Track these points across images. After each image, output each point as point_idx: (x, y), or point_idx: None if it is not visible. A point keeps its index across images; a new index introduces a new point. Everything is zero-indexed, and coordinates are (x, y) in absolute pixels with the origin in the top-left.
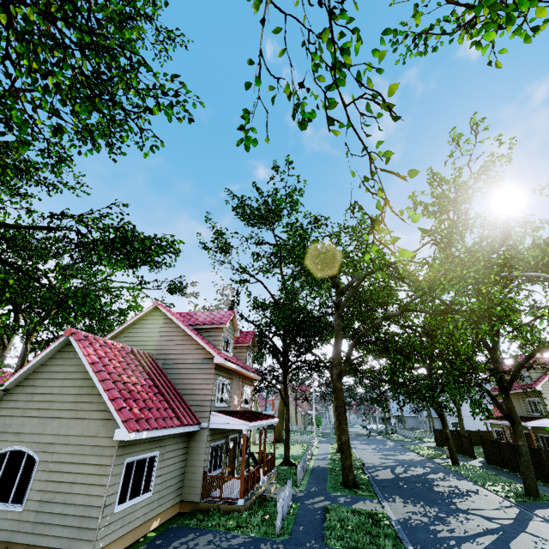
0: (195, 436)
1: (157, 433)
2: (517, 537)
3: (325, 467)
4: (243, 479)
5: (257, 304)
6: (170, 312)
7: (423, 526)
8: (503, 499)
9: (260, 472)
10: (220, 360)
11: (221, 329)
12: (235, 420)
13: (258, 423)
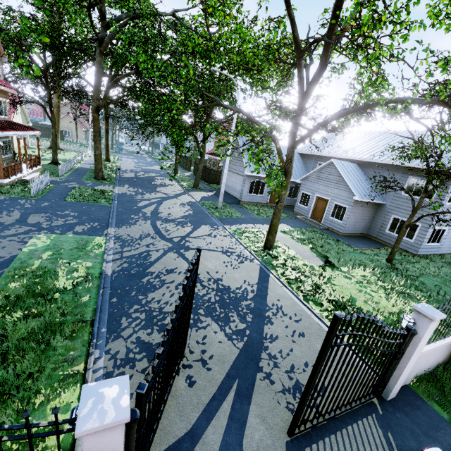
0: None
1: None
2: (170, 199)
3: (88, 168)
4: (1, 168)
5: None
6: None
7: (130, 196)
8: (182, 188)
9: (22, 166)
10: None
11: None
12: None
13: (12, 133)
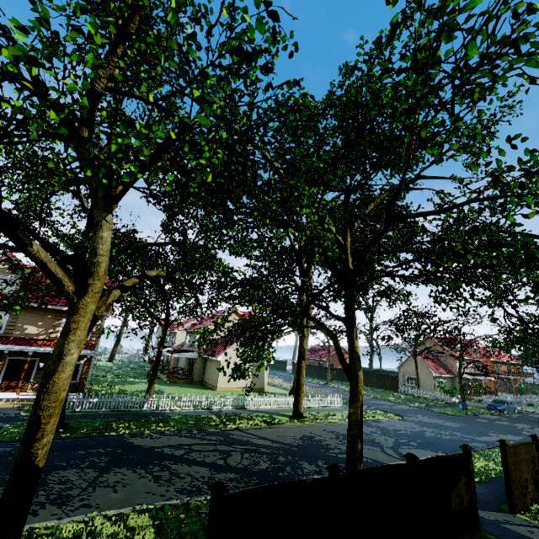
0: None
1: None
2: None
3: (165, 415)
4: None
5: None
6: None
7: None
8: None
9: None
10: None
11: None
12: None
13: None
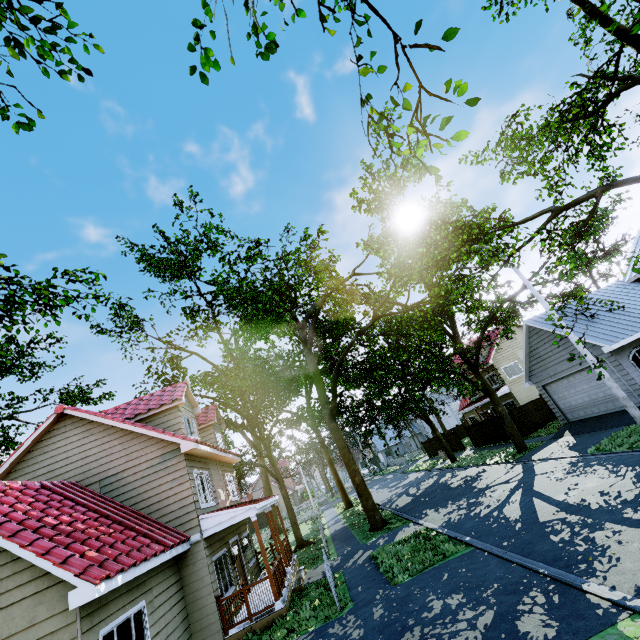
0: (186, 559)
1: (137, 572)
2: (534, 481)
3: (343, 526)
4: (271, 575)
5: (208, 372)
6: (88, 413)
7: (464, 517)
8: (506, 464)
9: (283, 563)
10: (189, 446)
11: (177, 408)
12: (236, 511)
13: (264, 503)
